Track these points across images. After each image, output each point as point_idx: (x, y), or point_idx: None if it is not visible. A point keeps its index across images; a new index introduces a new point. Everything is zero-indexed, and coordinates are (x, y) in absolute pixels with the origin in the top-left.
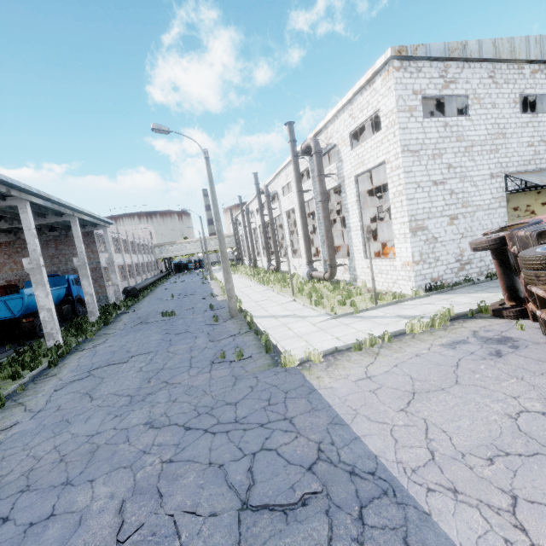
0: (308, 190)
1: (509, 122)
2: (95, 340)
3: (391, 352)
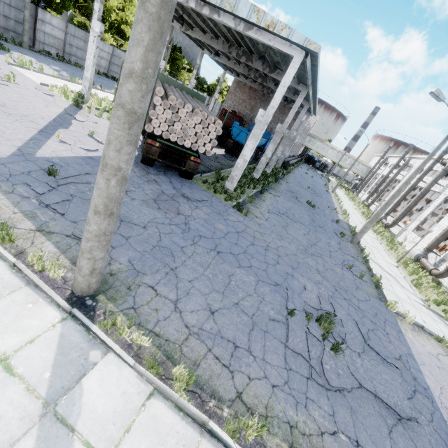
0: None
1: None
2: (273, 190)
3: None
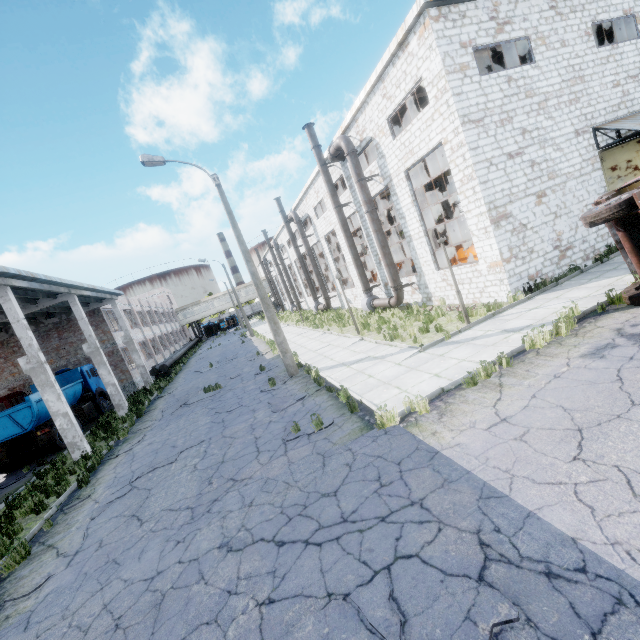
0: (347, 203)
1: (585, 61)
2: (130, 440)
3: (518, 380)
